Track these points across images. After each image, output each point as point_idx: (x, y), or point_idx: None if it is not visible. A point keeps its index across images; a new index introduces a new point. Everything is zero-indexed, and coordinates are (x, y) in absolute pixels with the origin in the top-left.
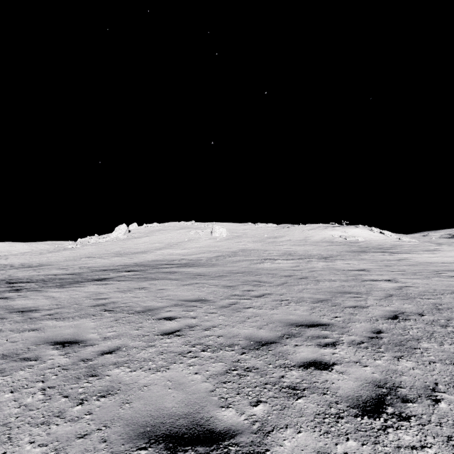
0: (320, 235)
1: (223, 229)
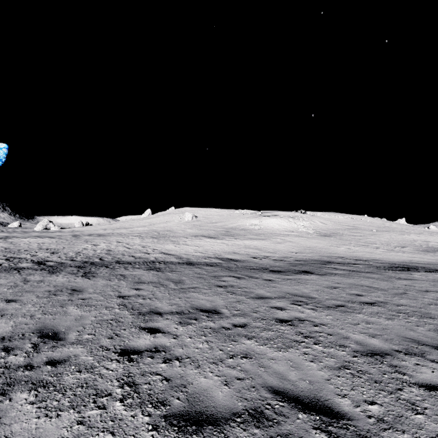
0: (242, 222)
1: (190, 215)
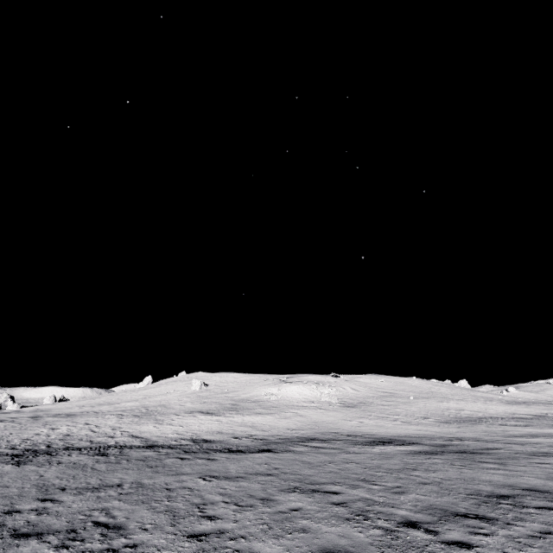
0: (258, 391)
1: (198, 383)
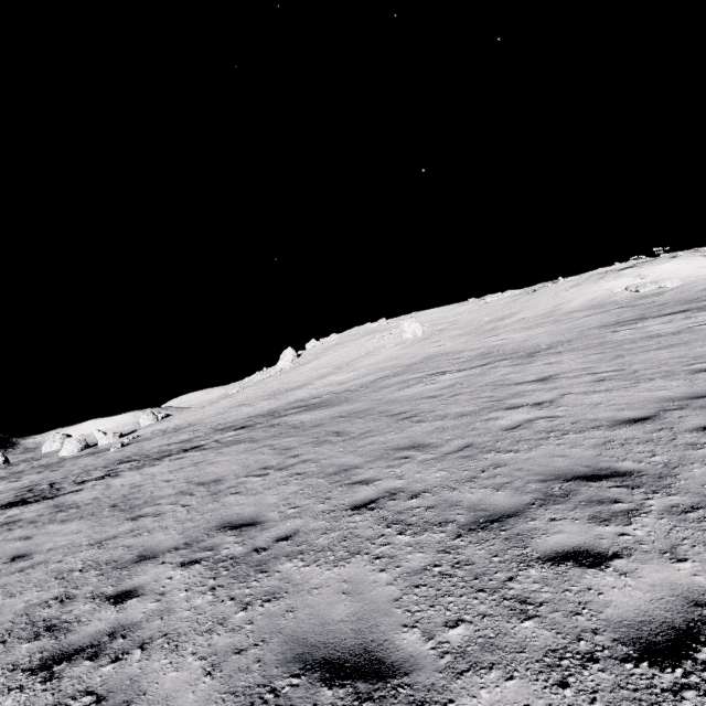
0: (586, 294)
1: (415, 325)
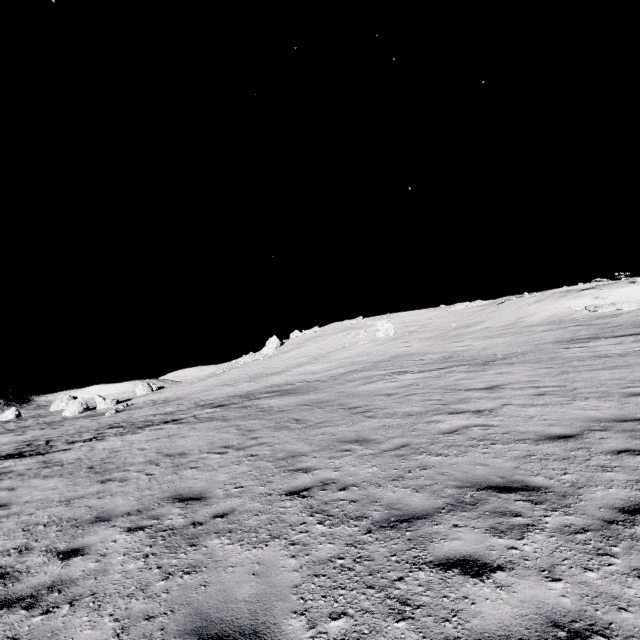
0: (547, 310)
1: (388, 325)
